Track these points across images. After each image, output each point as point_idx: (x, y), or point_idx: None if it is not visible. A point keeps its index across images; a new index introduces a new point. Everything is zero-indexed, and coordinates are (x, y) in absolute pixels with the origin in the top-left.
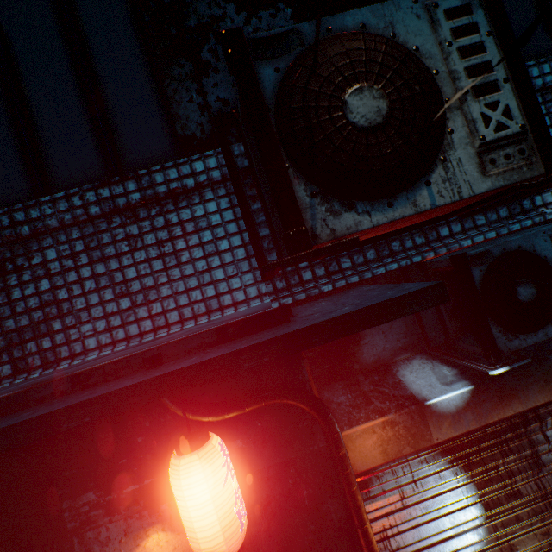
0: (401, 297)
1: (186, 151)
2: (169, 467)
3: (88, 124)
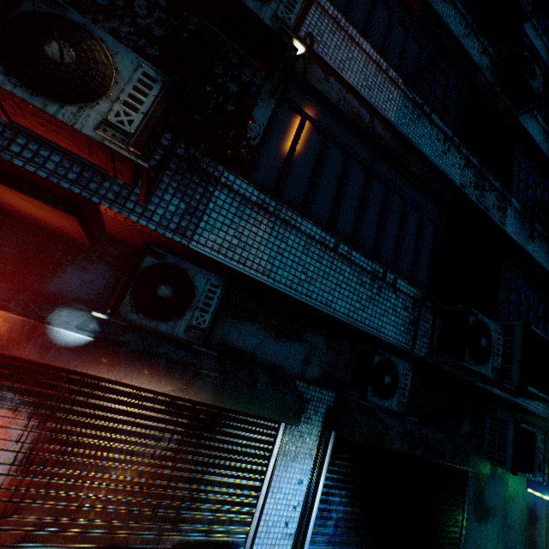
0: (47, 190)
1: None
2: None
3: None
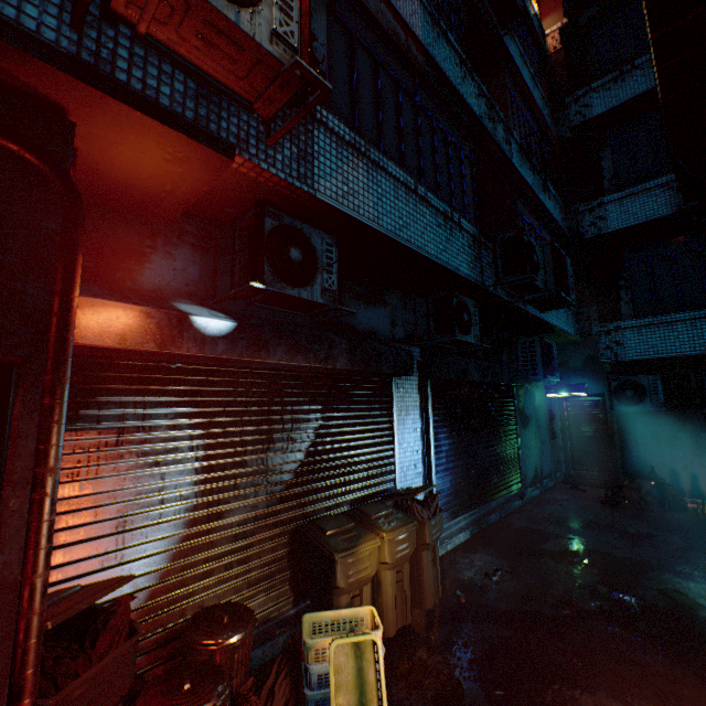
0: (200, 130)
1: None
2: None
3: None
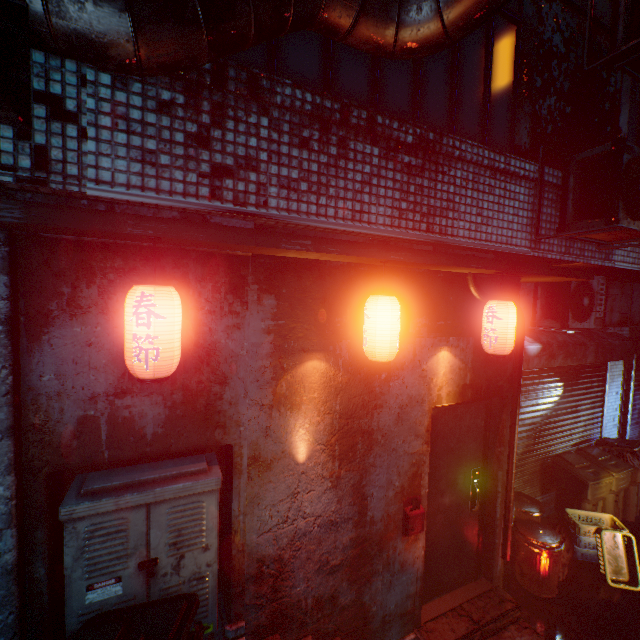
0: (582, 270)
1: (516, 154)
2: (458, 318)
3: (480, 108)
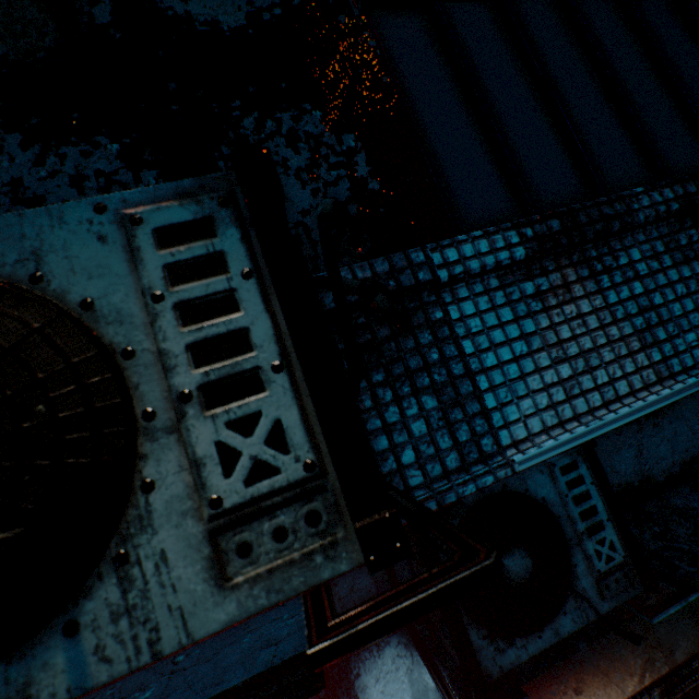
0: (225, 696)
1: None
2: None
3: None
